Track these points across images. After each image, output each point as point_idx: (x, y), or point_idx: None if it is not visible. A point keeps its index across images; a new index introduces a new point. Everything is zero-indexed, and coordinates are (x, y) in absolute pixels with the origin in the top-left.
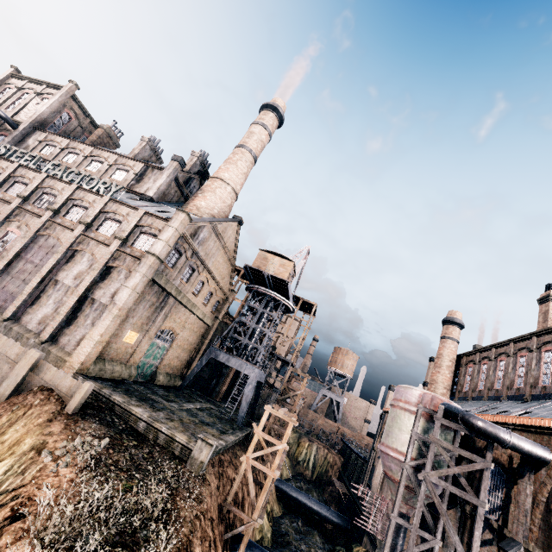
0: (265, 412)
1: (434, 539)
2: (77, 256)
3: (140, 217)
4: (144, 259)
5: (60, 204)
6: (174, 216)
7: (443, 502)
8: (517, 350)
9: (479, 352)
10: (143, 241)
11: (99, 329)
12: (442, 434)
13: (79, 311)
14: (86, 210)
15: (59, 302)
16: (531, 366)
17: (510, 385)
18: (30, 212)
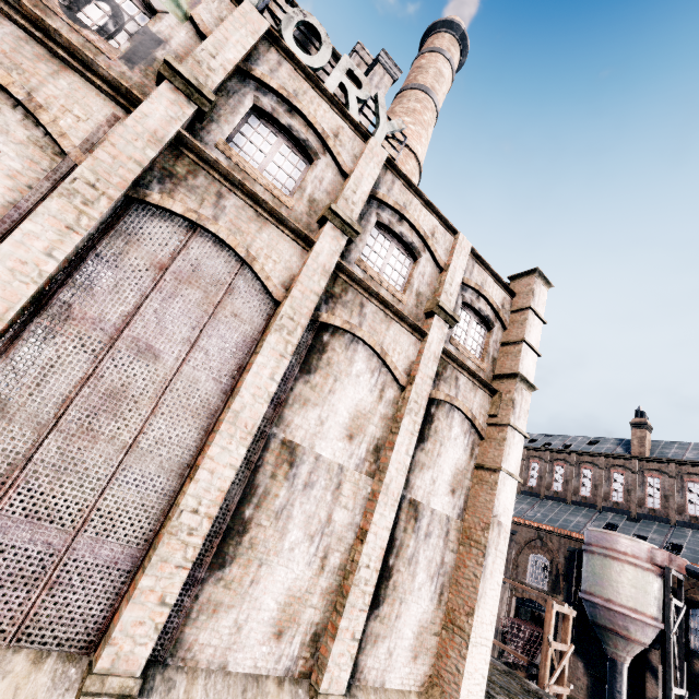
0: (553, 613)
1: (686, 692)
2: (333, 349)
3: (466, 260)
4: (518, 395)
5: (218, 78)
6: (536, 287)
7: (684, 655)
8: (612, 466)
9: (550, 451)
10: (464, 327)
11: (491, 606)
12: (662, 585)
13: (392, 551)
14: (314, 160)
15: (325, 531)
16: (636, 487)
17: (604, 496)
18: (28, 19)
